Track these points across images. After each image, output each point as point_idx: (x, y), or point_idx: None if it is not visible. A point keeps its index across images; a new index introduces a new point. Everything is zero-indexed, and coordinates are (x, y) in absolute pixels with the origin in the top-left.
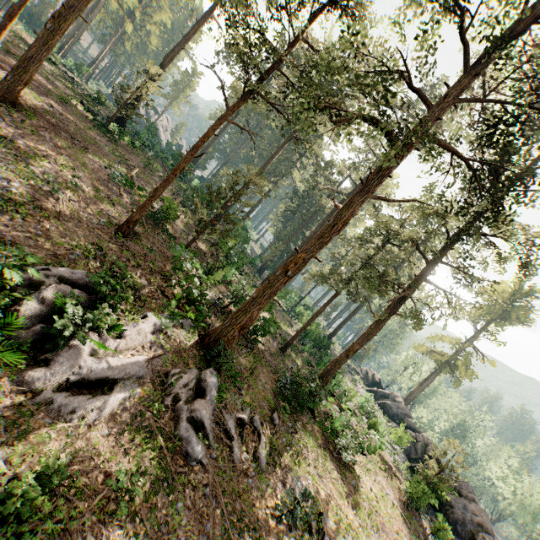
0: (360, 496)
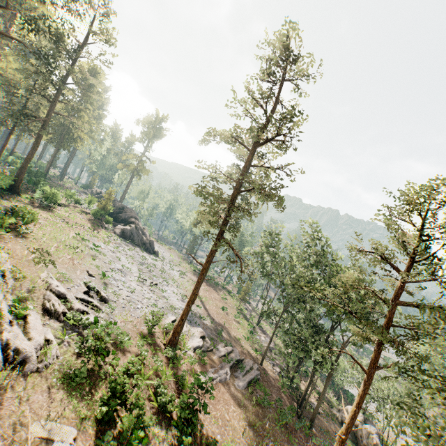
0: (55, 214)
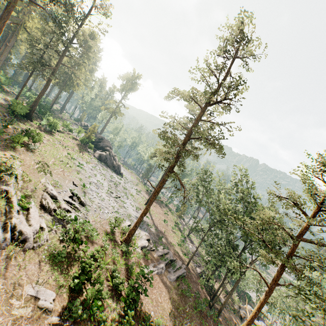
0: (54, 137)
